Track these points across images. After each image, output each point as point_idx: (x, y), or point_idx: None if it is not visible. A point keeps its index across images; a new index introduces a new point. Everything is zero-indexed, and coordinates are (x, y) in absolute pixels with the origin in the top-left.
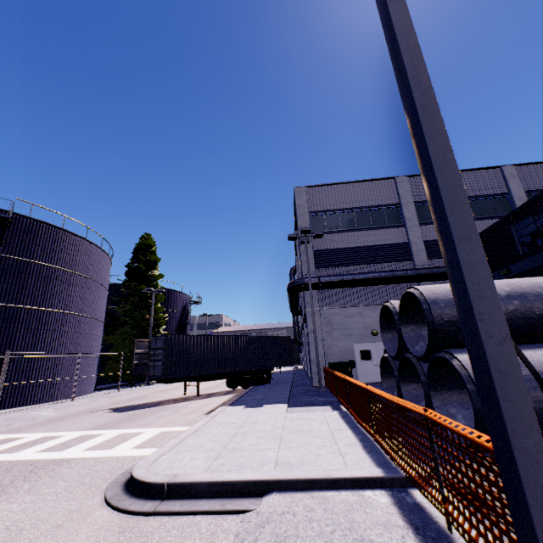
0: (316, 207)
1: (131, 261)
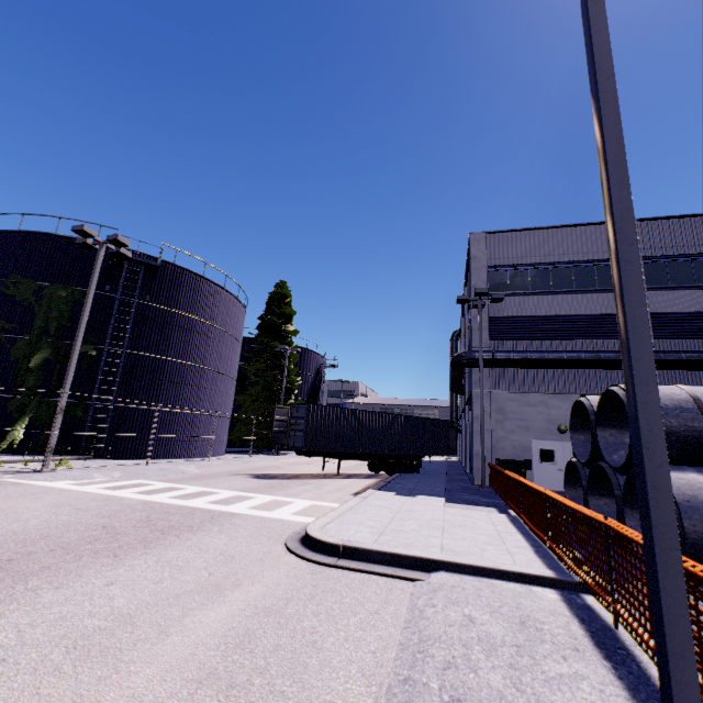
0: (498, 260)
1: (264, 313)
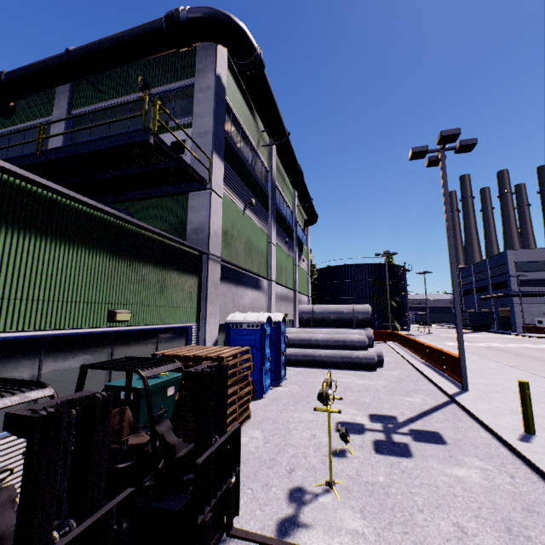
0: (517, 260)
1: None
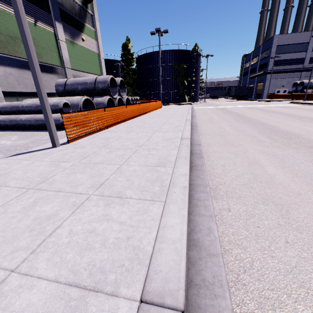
0: (279, 43)
1: None
